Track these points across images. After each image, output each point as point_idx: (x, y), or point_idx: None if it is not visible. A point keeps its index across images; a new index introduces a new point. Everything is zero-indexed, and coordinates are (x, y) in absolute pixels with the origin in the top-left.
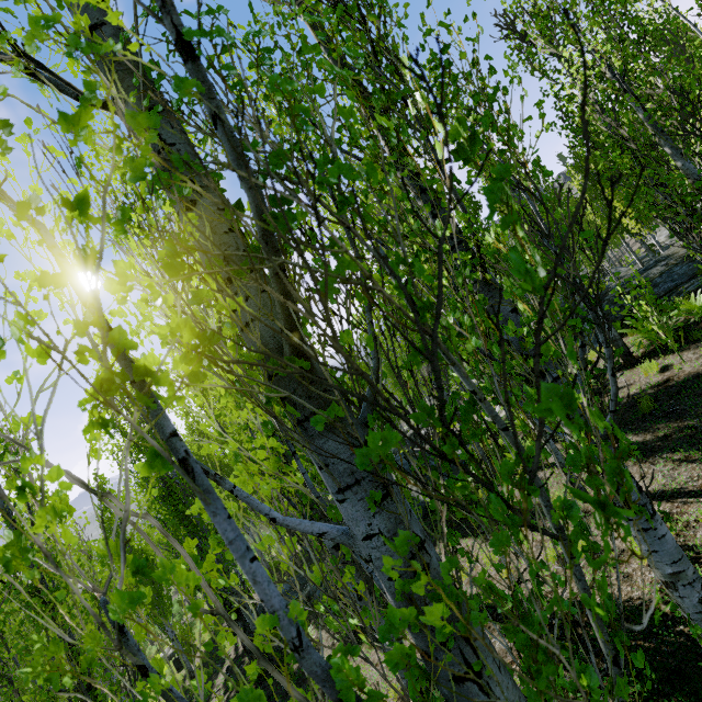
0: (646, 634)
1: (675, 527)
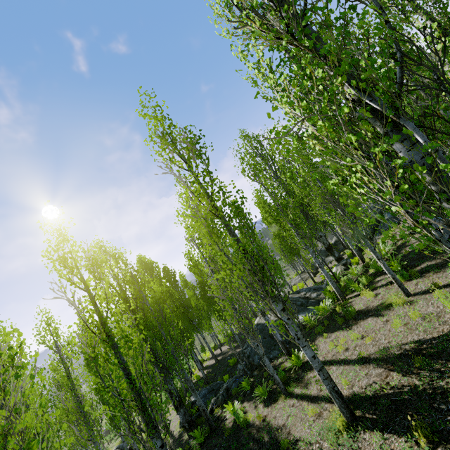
0: None
1: None
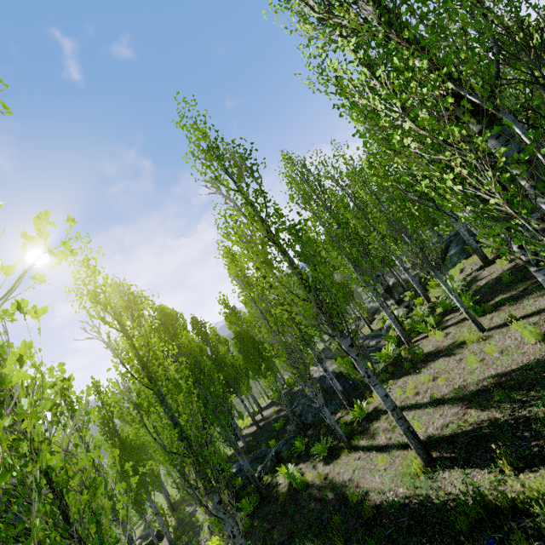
0: (544, 370)
1: (544, 323)
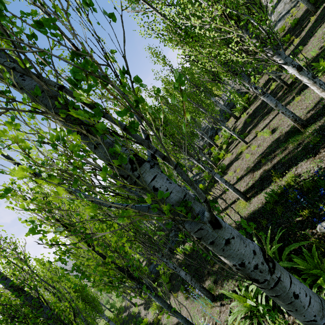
0: (276, 143)
1: (270, 128)
